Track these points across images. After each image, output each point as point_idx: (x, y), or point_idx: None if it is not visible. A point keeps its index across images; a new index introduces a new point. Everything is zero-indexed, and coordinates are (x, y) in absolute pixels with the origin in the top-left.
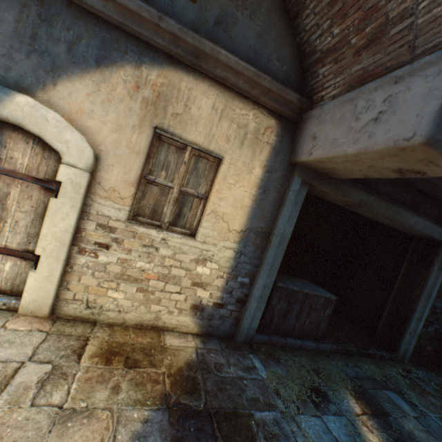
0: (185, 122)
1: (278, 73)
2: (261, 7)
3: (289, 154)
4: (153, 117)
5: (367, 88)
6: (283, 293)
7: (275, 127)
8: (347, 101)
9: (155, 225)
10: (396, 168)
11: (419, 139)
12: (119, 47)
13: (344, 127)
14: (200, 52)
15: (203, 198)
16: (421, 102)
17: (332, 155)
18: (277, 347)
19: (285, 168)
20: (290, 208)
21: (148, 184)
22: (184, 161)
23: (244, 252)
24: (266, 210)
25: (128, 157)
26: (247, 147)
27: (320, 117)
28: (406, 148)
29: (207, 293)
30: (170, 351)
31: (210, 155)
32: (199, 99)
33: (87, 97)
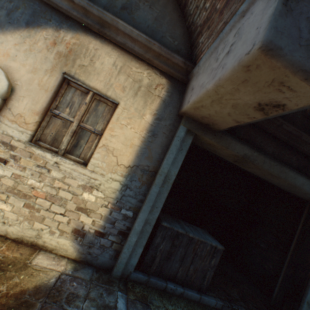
0: (89, 72)
1: (171, 46)
2: (159, 1)
3: (178, 107)
4: (63, 66)
5: (225, 33)
6: (167, 233)
7: (166, 85)
8: (213, 51)
9: (53, 151)
10: (256, 103)
11: (257, 46)
12: (46, 17)
13: (209, 71)
14: (105, 22)
15: (99, 134)
16: (260, 16)
17: (199, 95)
18: (155, 290)
19: (173, 118)
20: (175, 151)
21: (54, 117)
22: (85, 102)
23: (130, 186)
24: (154, 152)
25: (38, 92)
26: (140, 97)
27: (197, 72)
28: (250, 64)
29: (90, 219)
30: (29, 271)
31: (109, 101)
32: (103, 57)
33: (14, 46)
